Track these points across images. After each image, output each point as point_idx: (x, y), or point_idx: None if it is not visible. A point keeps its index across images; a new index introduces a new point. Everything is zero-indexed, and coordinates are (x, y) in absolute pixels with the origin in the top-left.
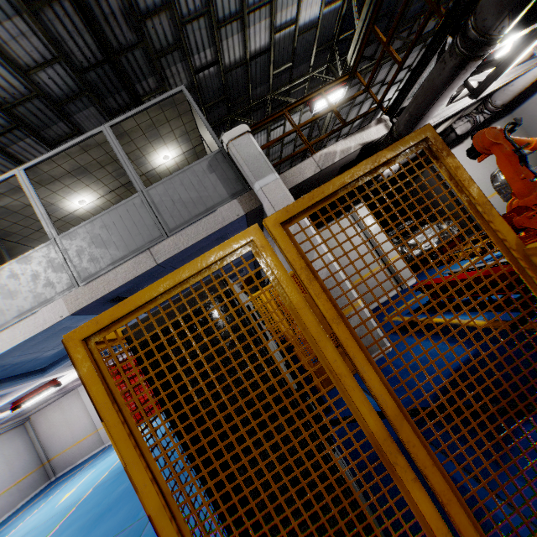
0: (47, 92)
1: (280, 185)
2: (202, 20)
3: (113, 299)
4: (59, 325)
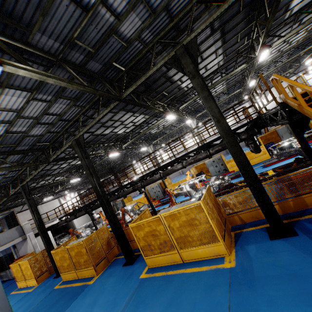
0: None
1: (33, 234)
2: None
3: None
4: None
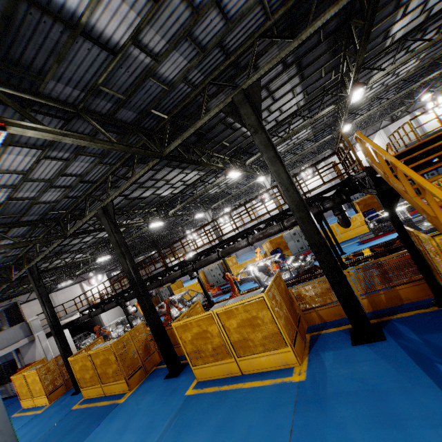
0: None
1: (44, 334)
2: None
3: None
4: None
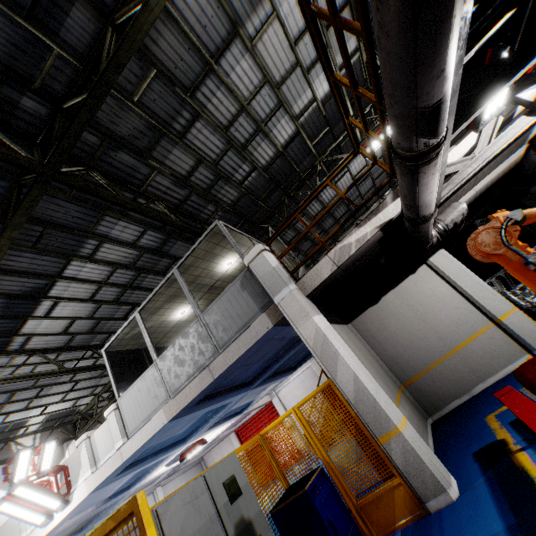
0: (149, 247)
1: (295, 297)
2: (229, 152)
3: (199, 400)
4: (166, 427)
